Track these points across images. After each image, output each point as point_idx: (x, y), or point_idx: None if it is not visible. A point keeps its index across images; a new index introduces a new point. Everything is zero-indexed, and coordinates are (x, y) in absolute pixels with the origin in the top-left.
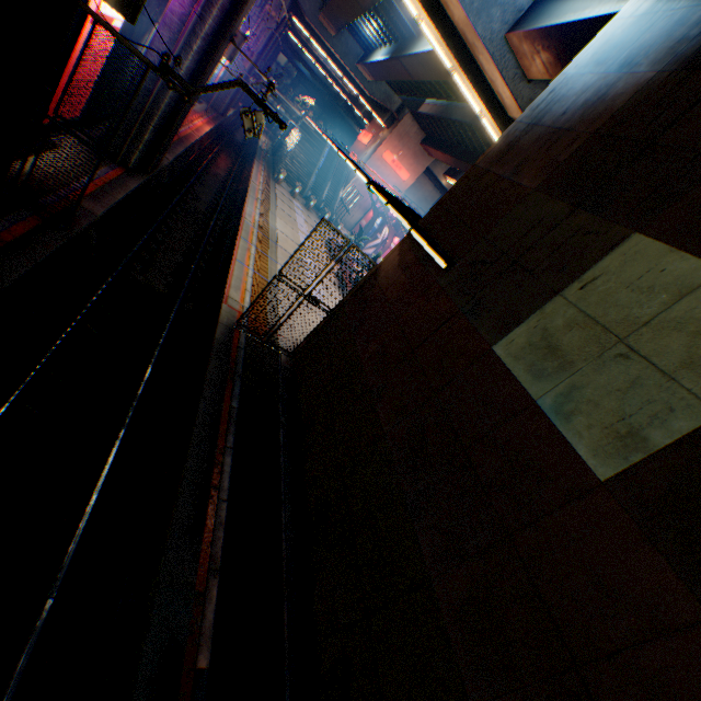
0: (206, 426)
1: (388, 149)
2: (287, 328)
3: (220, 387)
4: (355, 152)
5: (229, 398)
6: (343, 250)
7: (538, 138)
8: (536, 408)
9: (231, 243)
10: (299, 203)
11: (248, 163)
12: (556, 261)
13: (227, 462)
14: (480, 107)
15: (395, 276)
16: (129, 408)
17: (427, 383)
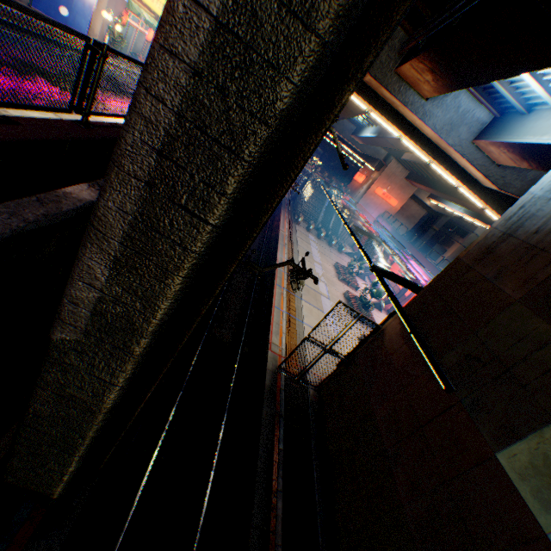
0: (263, 471)
1: (378, 186)
2: (313, 369)
3: (270, 430)
4: (352, 188)
5: (277, 440)
6: (348, 271)
7: (514, 249)
8: (547, 542)
9: (270, 288)
10: (312, 235)
11: (276, 211)
12: (548, 383)
13: (279, 505)
14: (456, 182)
15: (398, 343)
16: (214, 449)
17: (437, 467)
